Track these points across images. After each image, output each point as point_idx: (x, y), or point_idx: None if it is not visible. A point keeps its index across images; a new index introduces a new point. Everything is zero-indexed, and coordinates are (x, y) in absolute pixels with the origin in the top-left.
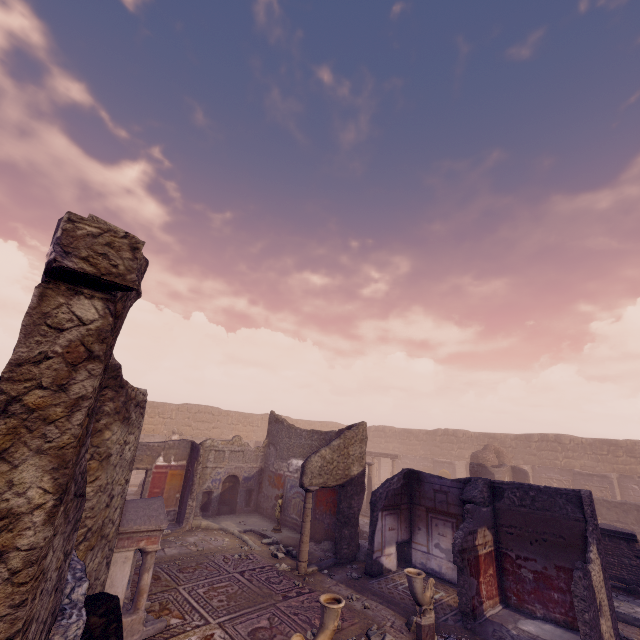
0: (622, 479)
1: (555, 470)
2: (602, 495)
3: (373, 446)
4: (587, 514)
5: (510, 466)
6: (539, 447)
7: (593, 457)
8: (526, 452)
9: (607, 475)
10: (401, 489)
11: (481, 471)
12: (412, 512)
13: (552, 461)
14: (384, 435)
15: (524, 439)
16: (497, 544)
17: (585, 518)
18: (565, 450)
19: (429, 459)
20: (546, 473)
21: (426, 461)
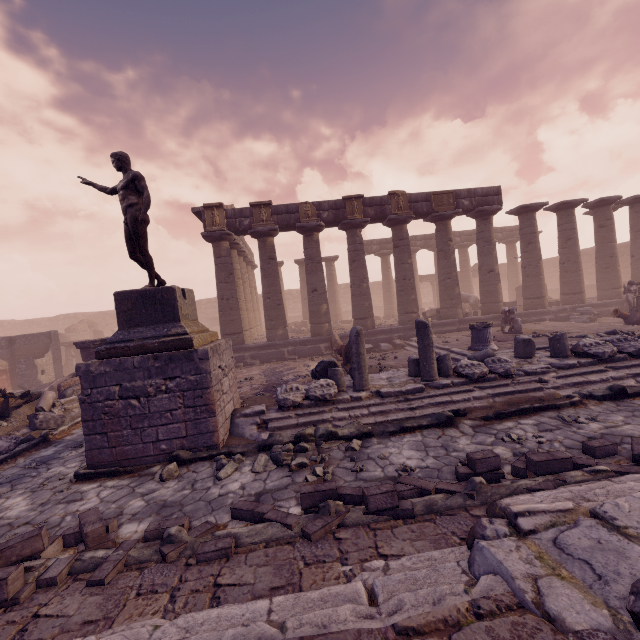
0: None
1: None
2: None
3: None
4: (53, 340)
5: (92, 330)
6: None
7: None
8: None
9: None
10: None
11: None
12: None
13: None
14: (3, 329)
15: None
16: (14, 366)
17: (52, 342)
18: None
19: None
20: None
21: None
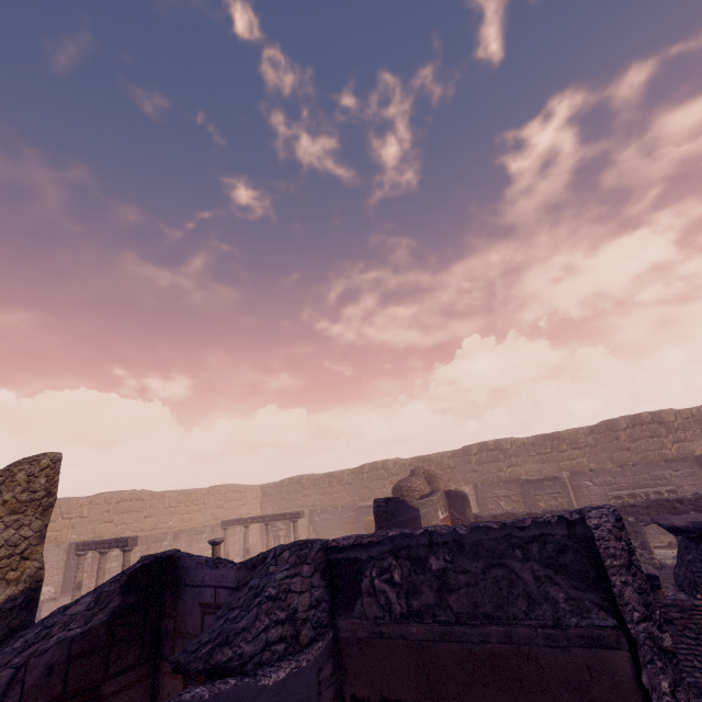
0: (574, 477)
1: (500, 484)
2: (557, 504)
3: (288, 506)
4: (628, 608)
5: (444, 491)
6: (480, 460)
7: (538, 458)
8: (467, 470)
9: (559, 476)
10: (110, 628)
11: (395, 510)
12: (157, 687)
13: (496, 474)
14: (301, 487)
15: (462, 454)
16: None
17: (625, 628)
18: (508, 457)
19: (354, 507)
20: (491, 491)
21: (350, 510)
